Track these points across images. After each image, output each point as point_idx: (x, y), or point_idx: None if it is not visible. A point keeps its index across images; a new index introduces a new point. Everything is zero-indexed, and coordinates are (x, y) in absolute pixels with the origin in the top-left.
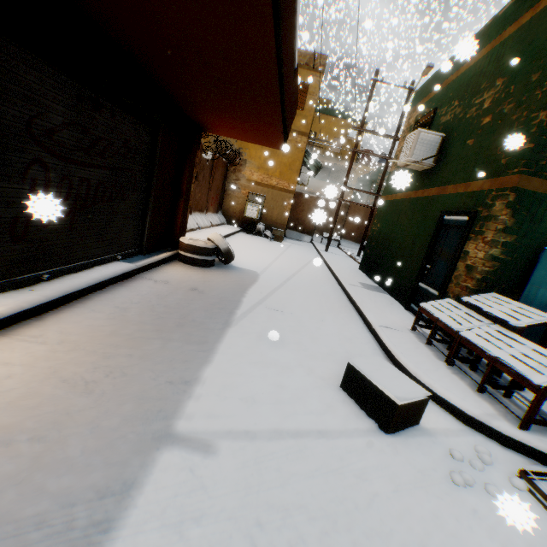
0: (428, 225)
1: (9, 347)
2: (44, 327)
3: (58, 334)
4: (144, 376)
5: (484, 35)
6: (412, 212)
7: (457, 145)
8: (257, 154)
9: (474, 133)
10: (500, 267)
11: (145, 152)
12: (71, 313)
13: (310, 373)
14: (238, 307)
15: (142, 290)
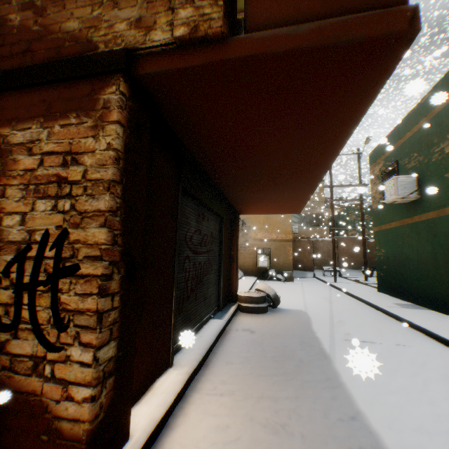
0: (441, 241)
1: (204, 400)
2: (210, 381)
3: (223, 385)
4: (315, 415)
5: (414, 114)
6: (415, 234)
7: (435, 179)
8: (257, 220)
9: (447, 169)
10: None
11: (217, 237)
12: (216, 366)
13: (445, 397)
14: (321, 342)
15: (241, 339)
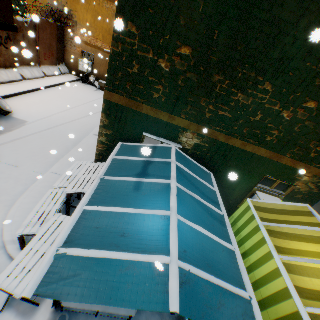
0: None
1: None
2: None
3: None
4: None
5: None
6: None
7: None
8: (84, 18)
9: None
10: (108, 149)
11: None
12: None
13: None
14: None
15: None
